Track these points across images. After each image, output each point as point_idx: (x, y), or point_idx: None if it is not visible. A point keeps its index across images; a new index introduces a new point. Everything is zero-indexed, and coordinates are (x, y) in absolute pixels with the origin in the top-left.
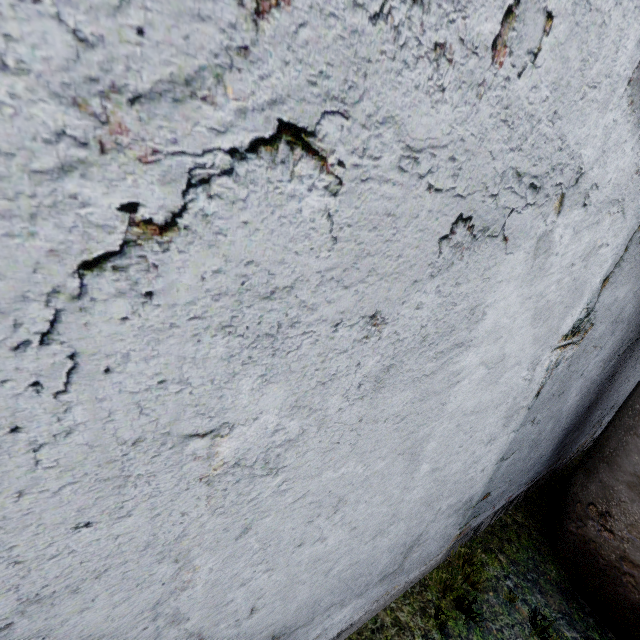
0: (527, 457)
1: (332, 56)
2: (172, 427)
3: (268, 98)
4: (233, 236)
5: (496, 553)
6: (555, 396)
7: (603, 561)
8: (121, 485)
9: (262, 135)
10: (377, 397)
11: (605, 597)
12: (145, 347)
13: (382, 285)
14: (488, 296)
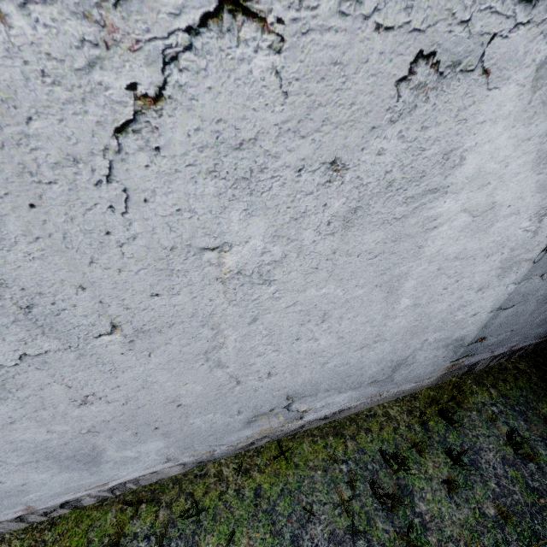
0: (535, 312)
1: None
2: (191, 241)
3: None
4: (203, 100)
5: (488, 387)
6: None
7: None
8: (170, 275)
9: (208, 10)
10: (347, 235)
11: None
12: (163, 186)
13: (338, 133)
14: (466, 139)
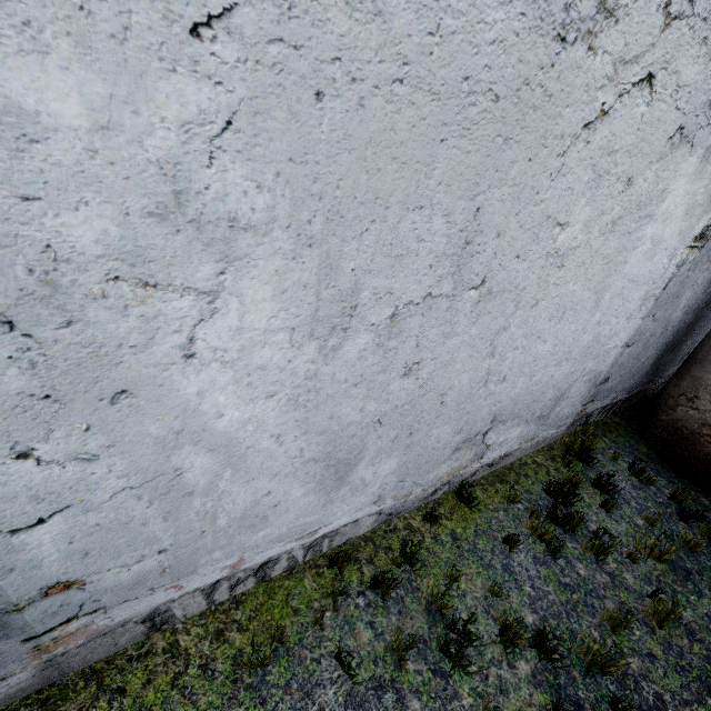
0: (637, 357)
1: (672, 45)
2: (558, 215)
3: (650, 63)
4: (616, 121)
5: (601, 437)
6: (672, 298)
7: (687, 431)
8: (534, 240)
9: (642, 78)
10: (608, 238)
11: (685, 457)
12: (575, 168)
13: (640, 161)
14: (672, 184)
